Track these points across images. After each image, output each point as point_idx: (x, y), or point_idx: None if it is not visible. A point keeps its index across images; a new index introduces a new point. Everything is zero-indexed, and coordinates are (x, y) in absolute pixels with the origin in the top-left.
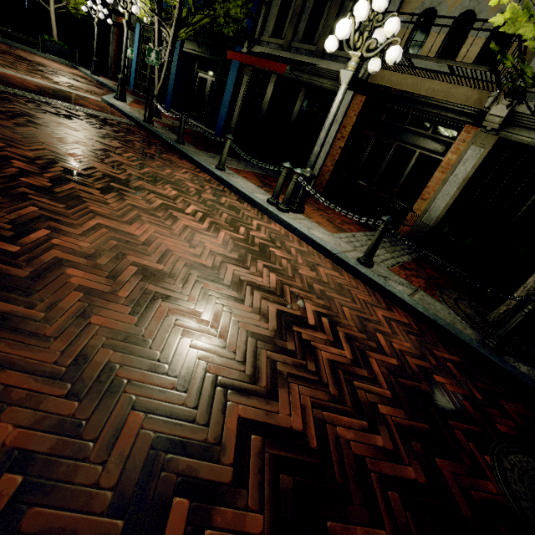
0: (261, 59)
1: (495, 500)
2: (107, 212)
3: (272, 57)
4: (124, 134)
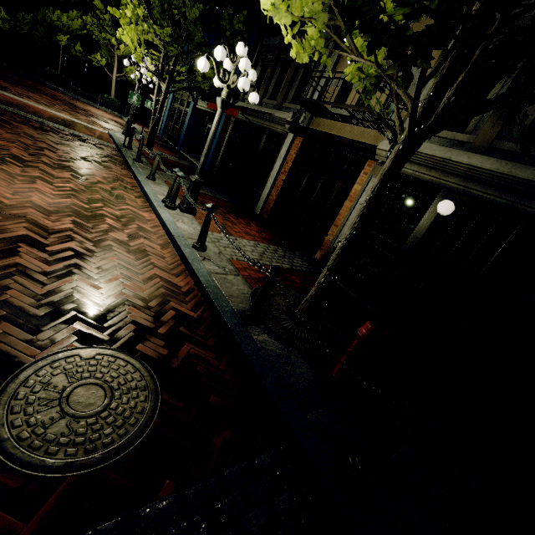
0: None
1: (19, 356)
2: None
3: (242, 108)
4: (90, 148)
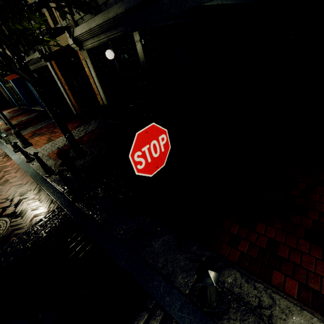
0: (11, 75)
1: None
2: None
3: None
4: None
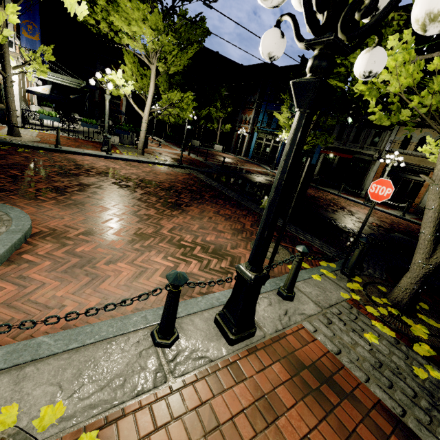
0: (339, 153)
1: None
2: (345, 206)
3: (340, 150)
4: None
